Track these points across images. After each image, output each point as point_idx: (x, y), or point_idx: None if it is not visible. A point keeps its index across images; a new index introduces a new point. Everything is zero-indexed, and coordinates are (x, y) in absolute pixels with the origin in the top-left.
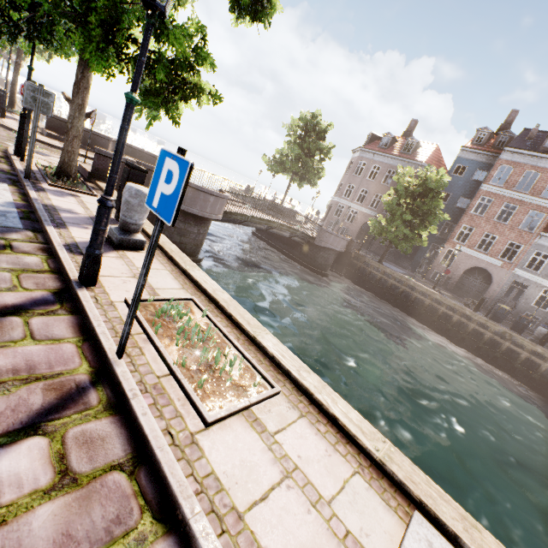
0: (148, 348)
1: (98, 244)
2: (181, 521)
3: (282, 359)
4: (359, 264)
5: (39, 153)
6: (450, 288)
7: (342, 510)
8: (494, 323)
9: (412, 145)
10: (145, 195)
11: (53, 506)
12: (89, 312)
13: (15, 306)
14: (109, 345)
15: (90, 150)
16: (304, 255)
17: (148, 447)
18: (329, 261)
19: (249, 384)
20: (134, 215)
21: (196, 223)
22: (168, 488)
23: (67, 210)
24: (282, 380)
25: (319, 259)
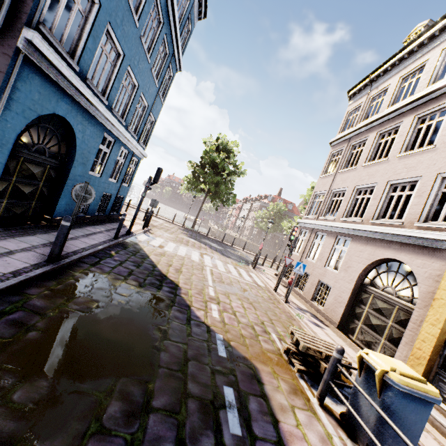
0: None
1: None
2: None
3: None
4: None
5: None
6: None
7: None
8: None
9: (291, 206)
10: None
11: None
12: None
13: None
14: None
15: None
16: None
17: None
18: None
19: None
20: None
21: None
22: None
23: None
24: None
25: None
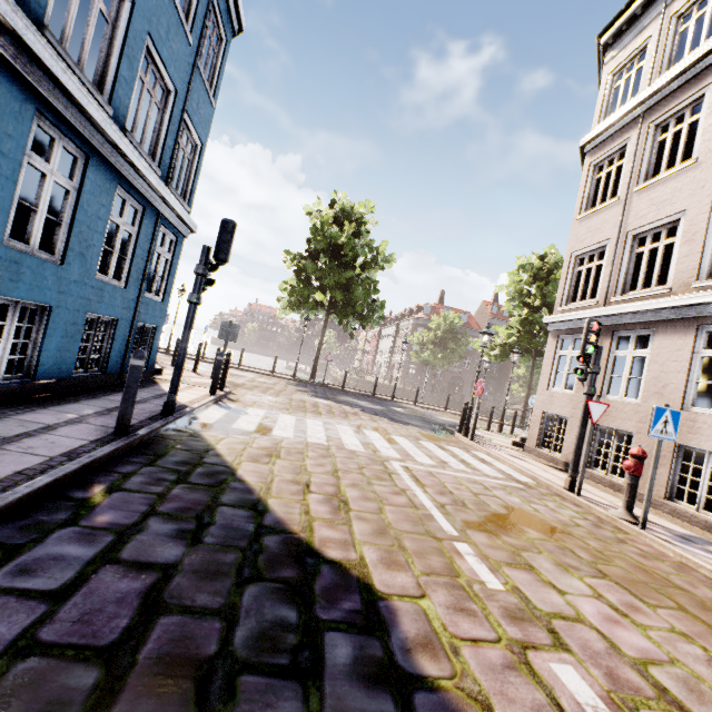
0: None
1: None
2: None
3: None
4: None
5: None
6: None
7: None
8: None
9: (466, 316)
10: None
11: None
12: None
13: None
14: None
15: None
16: None
17: None
18: None
19: None
20: None
21: None
22: None
23: None
24: None
25: None
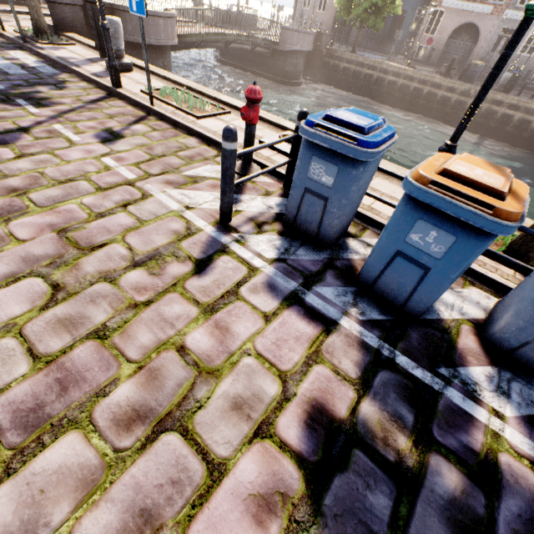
0: (163, 104)
1: (113, 58)
2: (196, 134)
3: (232, 103)
4: (331, 62)
5: (2, 21)
6: (435, 62)
7: (256, 133)
8: (461, 83)
9: None
10: (116, 23)
11: (156, 133)
12: (129, 96)
13: (97, 100)
14: (146, 104)
15: (25, 5)
16: (273, 68)
17: (178, 124)
18: (298, 67)
19: (215, 111)
20: (116, 43)
21: (158, 56)
22: (189, 129)
23: (70, 58)
24: (233, 111)
25: (288, 67)
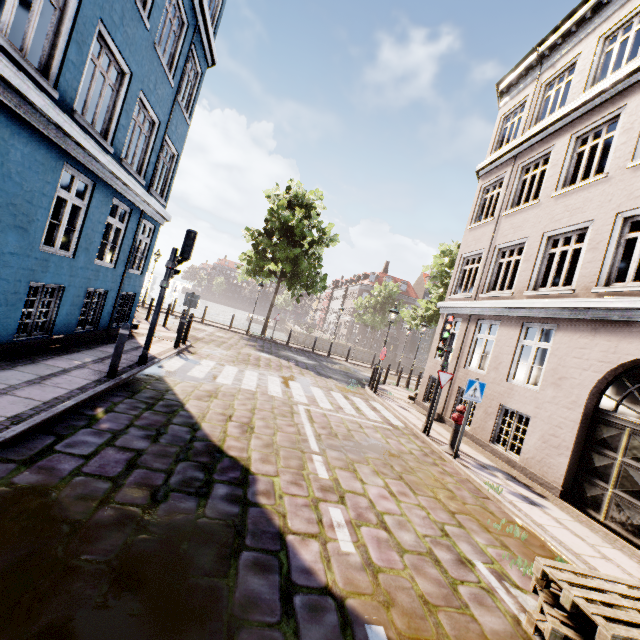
0: None
1: None
2: None
3: None
4: None
5: None
6: None
7: None
8: None
9: (405, 286)
10: None
11: None
12: None
13: None
14: None
15: None
16: None
17: None
18: None
19: None
20: None
21: None
22: None
23: None
24: None
25: None
